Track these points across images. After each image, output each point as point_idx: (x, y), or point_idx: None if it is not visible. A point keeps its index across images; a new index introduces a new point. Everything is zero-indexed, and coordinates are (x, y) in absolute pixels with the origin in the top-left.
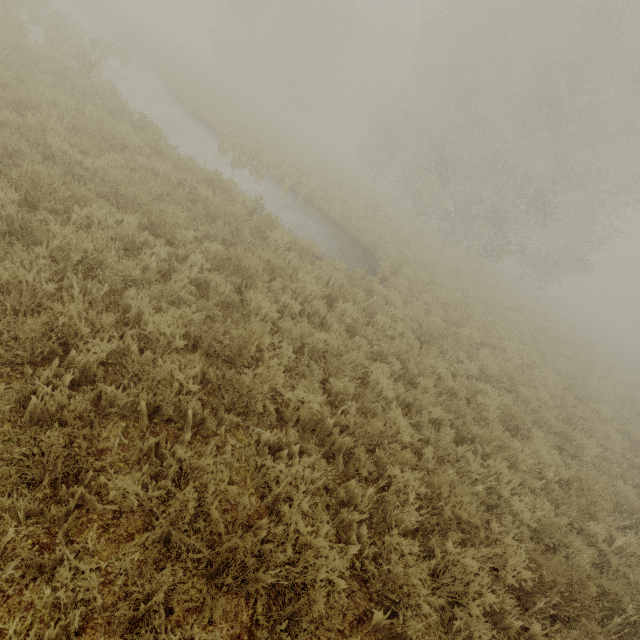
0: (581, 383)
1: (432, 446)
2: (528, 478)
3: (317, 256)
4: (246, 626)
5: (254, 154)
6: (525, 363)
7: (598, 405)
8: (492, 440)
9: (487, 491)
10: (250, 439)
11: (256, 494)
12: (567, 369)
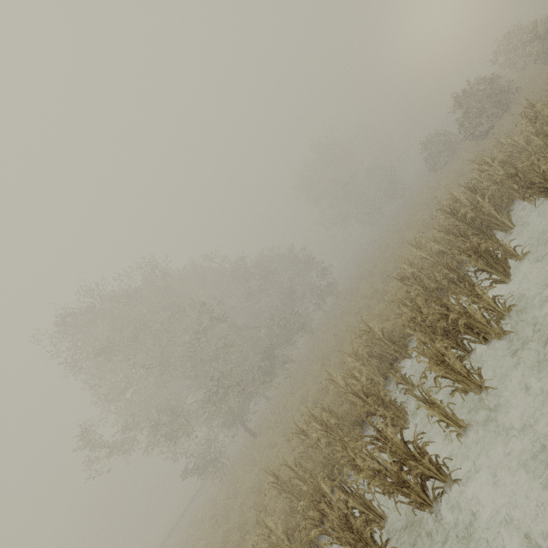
0: None
1: None
2: None
3: None
4: None
5: None
6: None
7: None
8: None
9: None
10: None
11: None
12: None
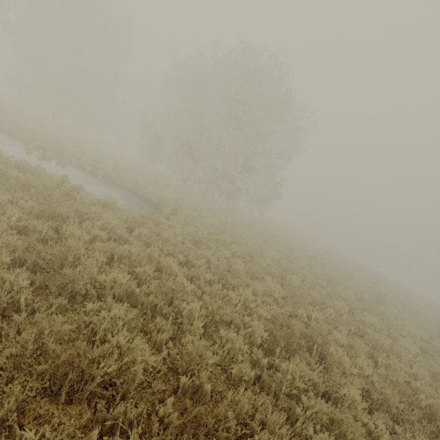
0: (288, 253)
1: (209, 295)
2: (265, 298)
3: (118, 209)
4: (90, 419)
5: (57, 152)
6: (259, 249)
7: (297, 261)
8: (243, 284)
9: (243, 308)
10: (78, 315)
11: (88, 345)
12: (281, 249)
